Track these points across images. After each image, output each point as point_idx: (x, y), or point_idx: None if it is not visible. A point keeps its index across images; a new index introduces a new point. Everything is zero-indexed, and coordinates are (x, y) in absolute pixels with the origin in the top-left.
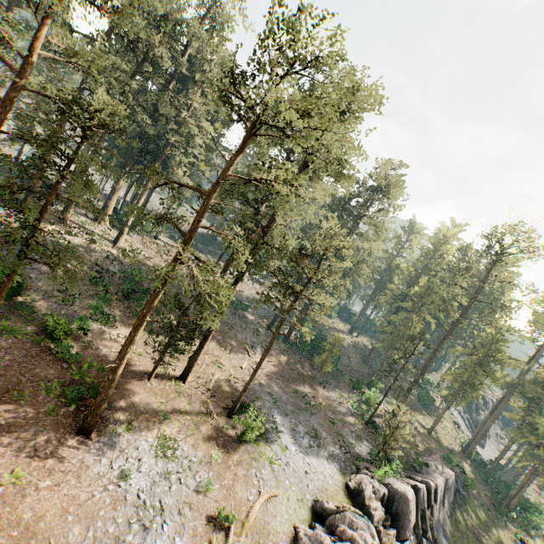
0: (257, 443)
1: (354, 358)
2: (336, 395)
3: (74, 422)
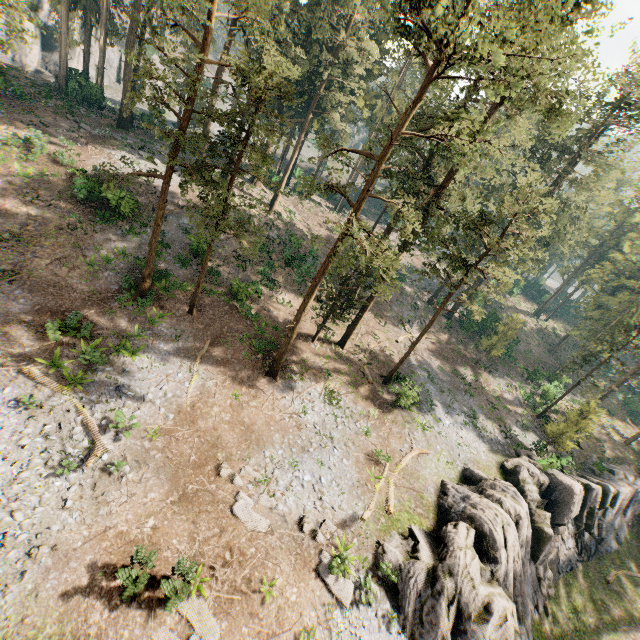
0: (410, 410)
1: (536, 346)
2: (503, 383)
3: (263, 367)
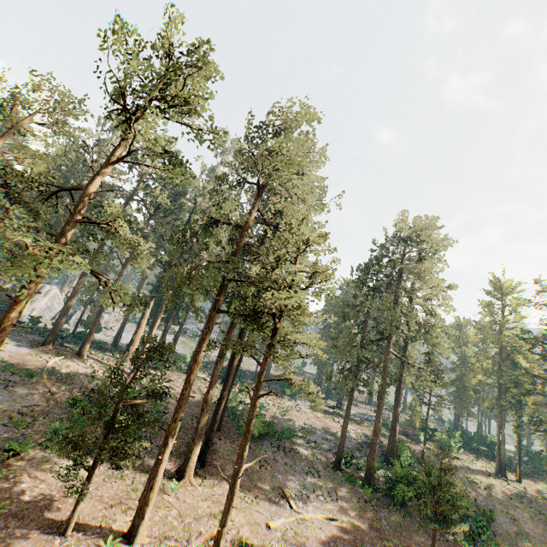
0: None
1: (528, 520)
2: None
3: None
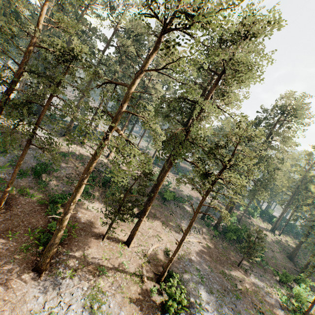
0: None
1: (278, 253)
2: (262, 284)
3: (36, 261)
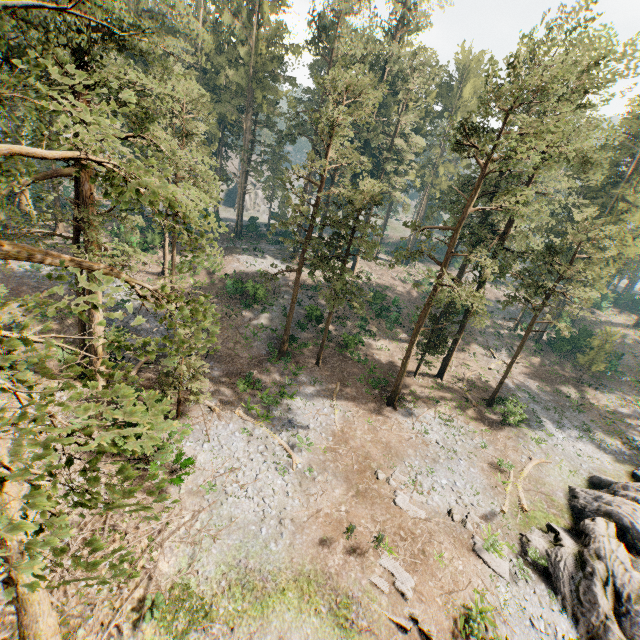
0: (520, 427)
1: None
2: (614, 398)
3: (382, 399)
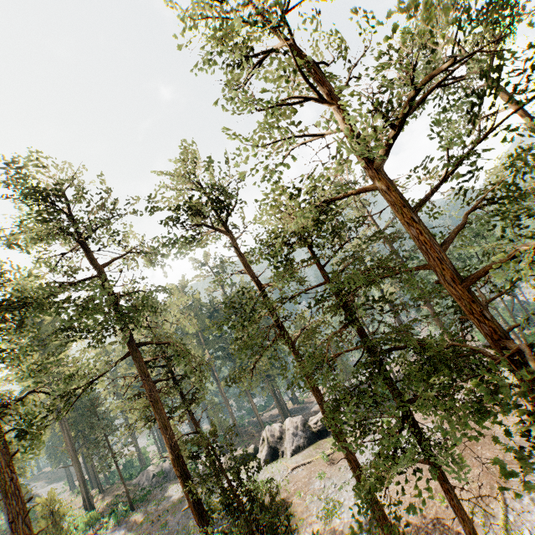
0: None
1: None
2: None
3: None
